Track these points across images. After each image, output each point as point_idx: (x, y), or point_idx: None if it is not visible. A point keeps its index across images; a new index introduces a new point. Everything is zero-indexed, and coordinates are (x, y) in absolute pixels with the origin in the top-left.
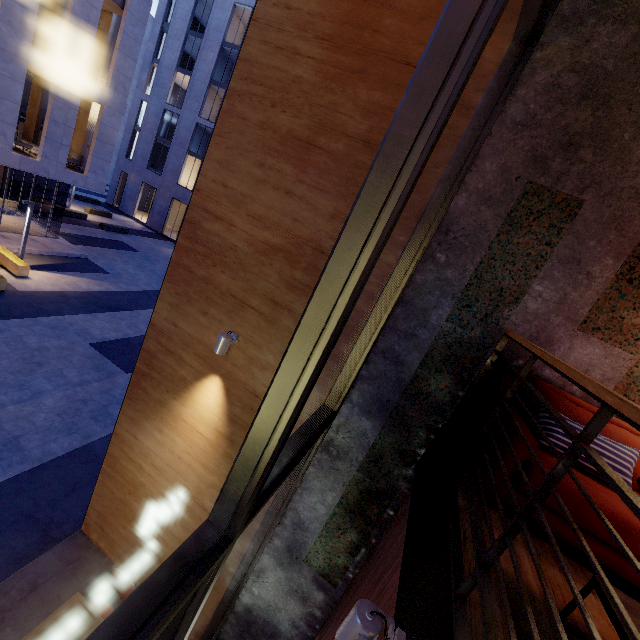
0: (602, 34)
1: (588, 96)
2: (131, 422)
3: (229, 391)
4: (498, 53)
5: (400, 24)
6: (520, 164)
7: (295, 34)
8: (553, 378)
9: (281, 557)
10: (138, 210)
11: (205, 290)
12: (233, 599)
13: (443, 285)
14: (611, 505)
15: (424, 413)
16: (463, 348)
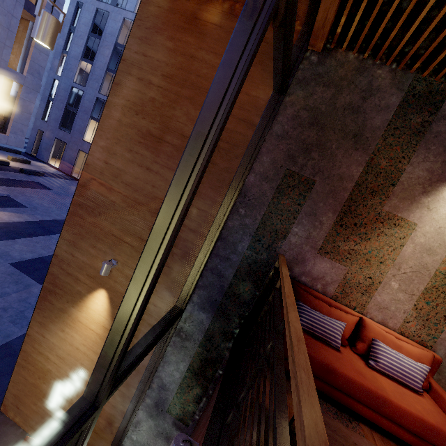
0: (318, 91)
1: (314, 124)
2: (40, 325)
3: (112, 299)
4: (267, 96)
5: (212, 73)
6: (282, 159)
7: (149, 72)
8: (307, 282)
9: (151, 411)
10: (52, 158)
11: (94, 231)
12: (118, 445)
13: (244, 228)
14: (325, 357)
15: (237, 307)
16: (257, 266)
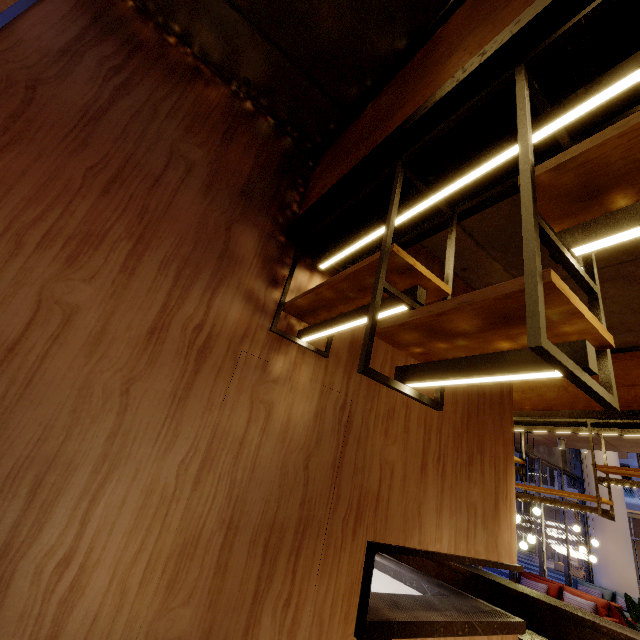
0: None
1: None
2: None
3: None
4: None
5: None
6: None
7: None
8: None
9: None
10: None
11: None
12: None
13: None
14: None
15: None
16: None
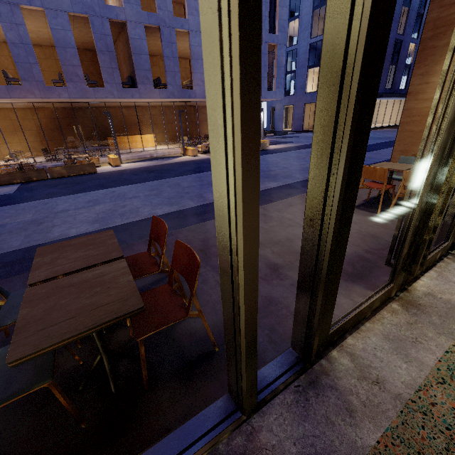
0: None
1: None
2: (422, 77)
3: None
4: None
5: None
6: None
7: None
8: None
9: None
10: None
11: None
12: None
13: None
14: None
15: None
16: None
